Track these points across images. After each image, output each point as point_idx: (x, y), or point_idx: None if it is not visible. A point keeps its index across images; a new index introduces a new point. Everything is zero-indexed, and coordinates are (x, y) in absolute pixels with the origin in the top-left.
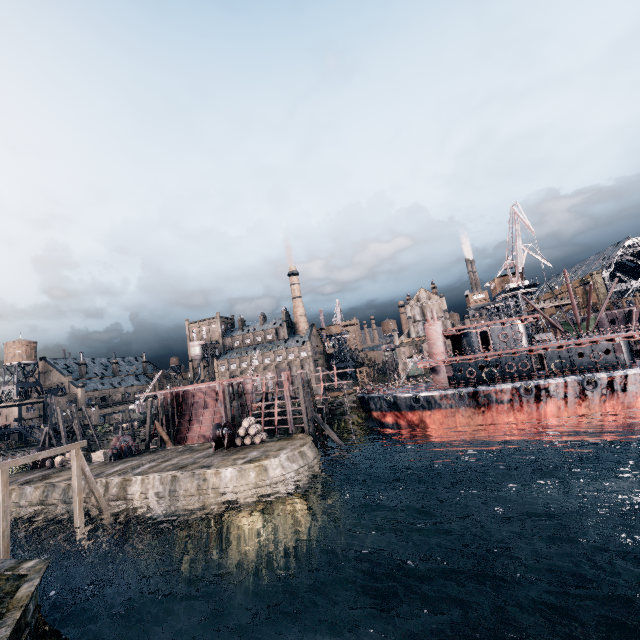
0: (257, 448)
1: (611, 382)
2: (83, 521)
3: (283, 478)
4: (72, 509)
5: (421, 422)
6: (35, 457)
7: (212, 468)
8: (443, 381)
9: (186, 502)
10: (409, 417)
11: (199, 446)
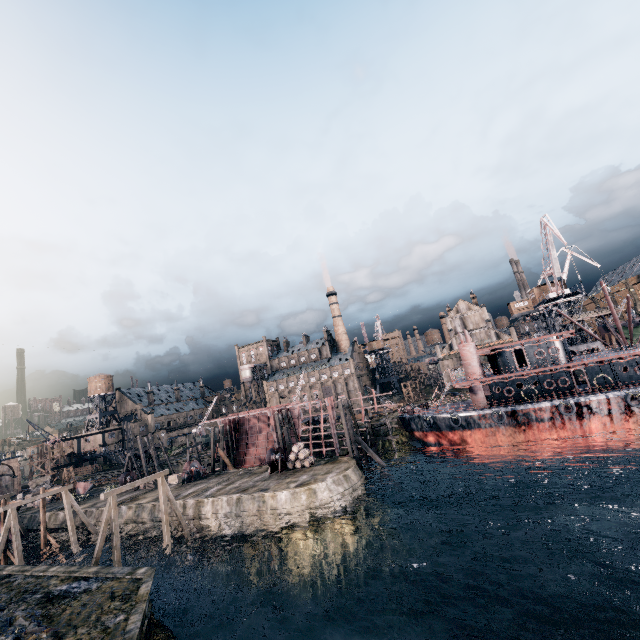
0: (307, 472)
1: None
2: (170, 537)
3: (330, 500)
4: (158, 526)
5: (462, 441)
6: (133, 485)
7: (269, 491)
8: (481, 400)
9: (250, 521)
10: (450, 437)
11: (256, 469)
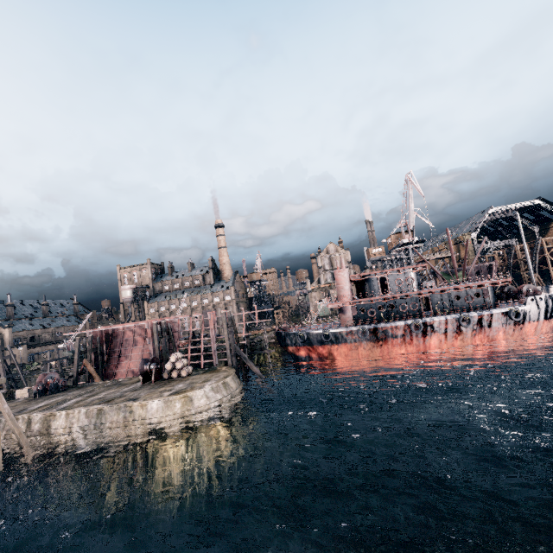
0: (183, 381)
1: (480, 319)
2: (1, 458)
3: (207, 407)
4: None
5: (330, 355)
6: None
7: (138, 400)
8: (349, 319)
9: (112, 434)
10: (320, 351)
11: (127, 380)
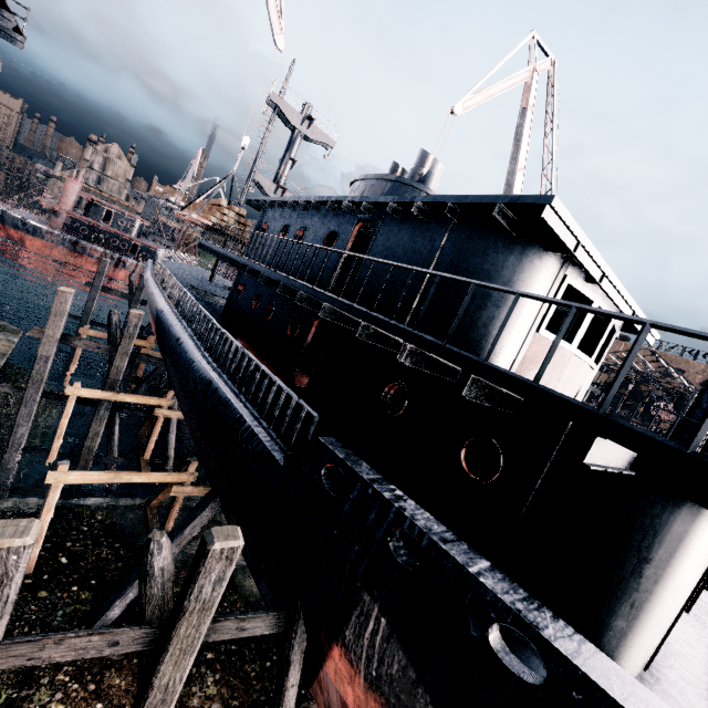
0: None
1: None
2: None
3: None
4: None
5: (21, 241)
6: None
7: None
8: (59, 224)
9: None
10: (11, 233)
11: None
